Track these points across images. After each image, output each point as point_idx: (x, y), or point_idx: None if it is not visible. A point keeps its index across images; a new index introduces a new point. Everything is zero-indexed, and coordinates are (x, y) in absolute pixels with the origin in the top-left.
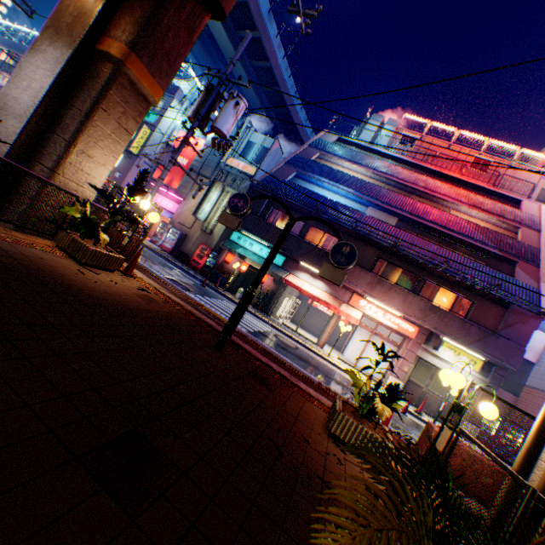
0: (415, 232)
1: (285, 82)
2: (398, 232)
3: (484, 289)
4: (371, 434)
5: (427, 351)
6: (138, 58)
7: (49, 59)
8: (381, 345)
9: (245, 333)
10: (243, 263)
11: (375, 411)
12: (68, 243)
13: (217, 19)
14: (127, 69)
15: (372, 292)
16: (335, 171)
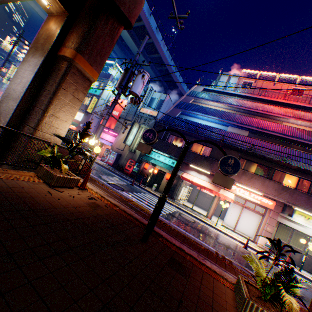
0: (261, 138)
1: (169, 63)
2: (251, 140)
3: None
4: None
5: (284, 217)
6: (82, 56)
7: (32, 64)
8: (277, 240)
9: (161, 218)
10: (155, 168)
11: (278, 297)
12: (43, 173)
13: (127, 28)
14: (75, 63)
15: (239, 180)
16: (205, 108)
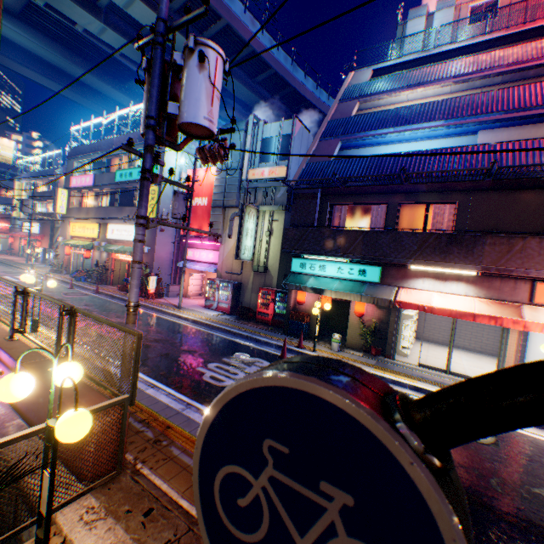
0: None
1: (275, 58)
2: None
3: None
4: None
5: None
6: None
7: None
8: None
9: None
10: (322, 297)
11: None
12: None
13: None
14: None
15: None
16: (396, 111)
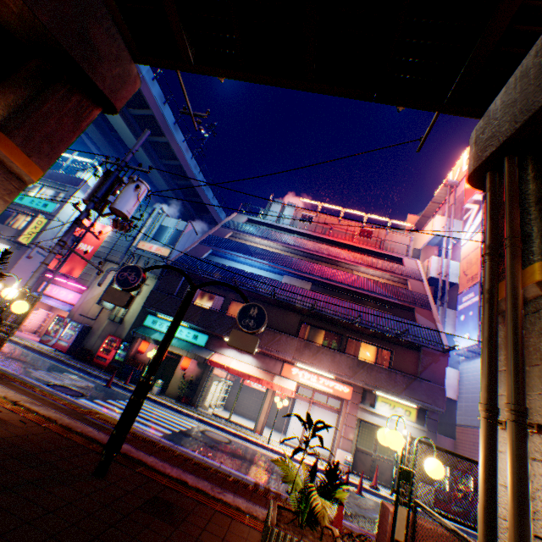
0: (328, 293)
1: (196, 176)
2: (314, 295)
3: (396, 336)
4: None
5: (365, 410)
6: (8, 137)
7: None
8: (307, 416)
9: (157, 438)
10: None
11: (317, 511)
12: None
13: (109, 112)
14: None
15: (302, 357)
16: (249, 246)
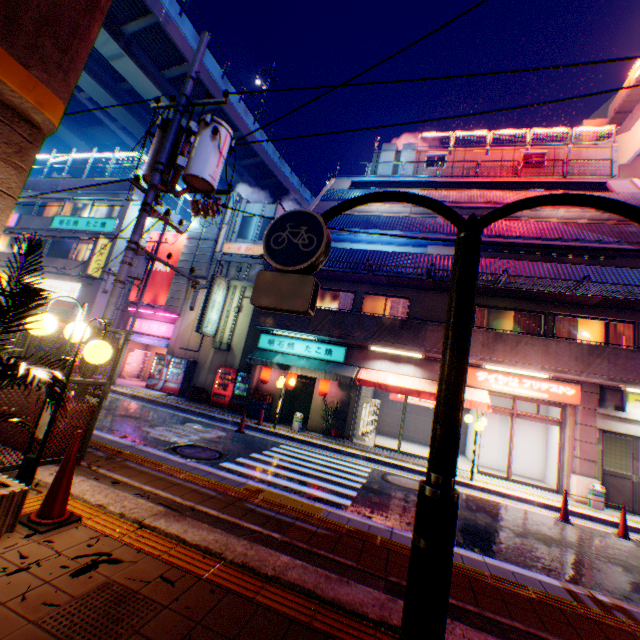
0: (502, 257)
1: (264, 149)
2: (489, 263)
3: None
4: None
5: (609, 417)
6: None
7: None
8: None
9: (362, 522)
10: (288, 375)
11: None
12: None
13: None
14: None
15: (493, 356)
16: (368, 217)
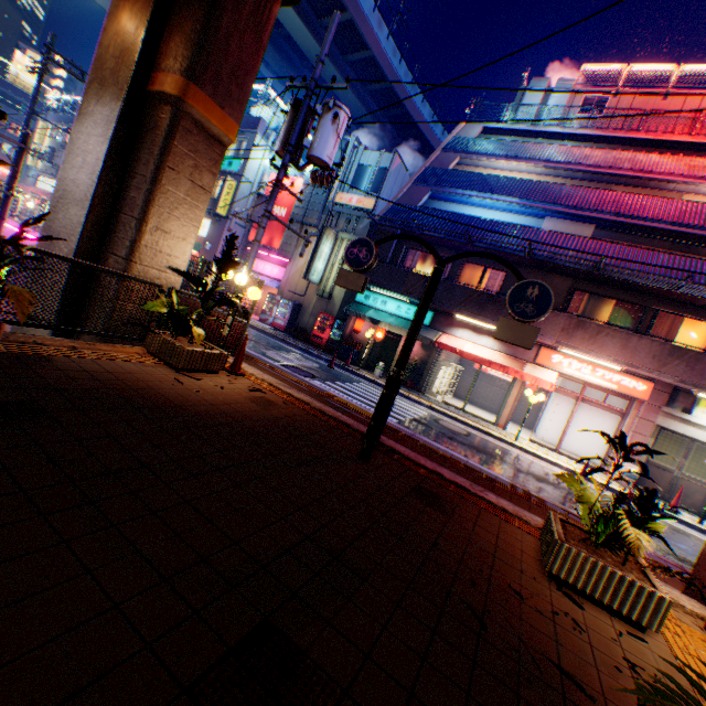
0: (625, 240)
1: (395, 71)
2: (599, 246)
3: None
4: (621, 576)
5: (672, 417)
6: (199, 88)
7: (99, 121)
8: (619, 436)
9: (395, 426)
10: (378, 329)
11: (620, 538)
12: (159, 347)
13: (289, 3)
14: (188, 107)
15: (570, 341)
16: (487, 177)
